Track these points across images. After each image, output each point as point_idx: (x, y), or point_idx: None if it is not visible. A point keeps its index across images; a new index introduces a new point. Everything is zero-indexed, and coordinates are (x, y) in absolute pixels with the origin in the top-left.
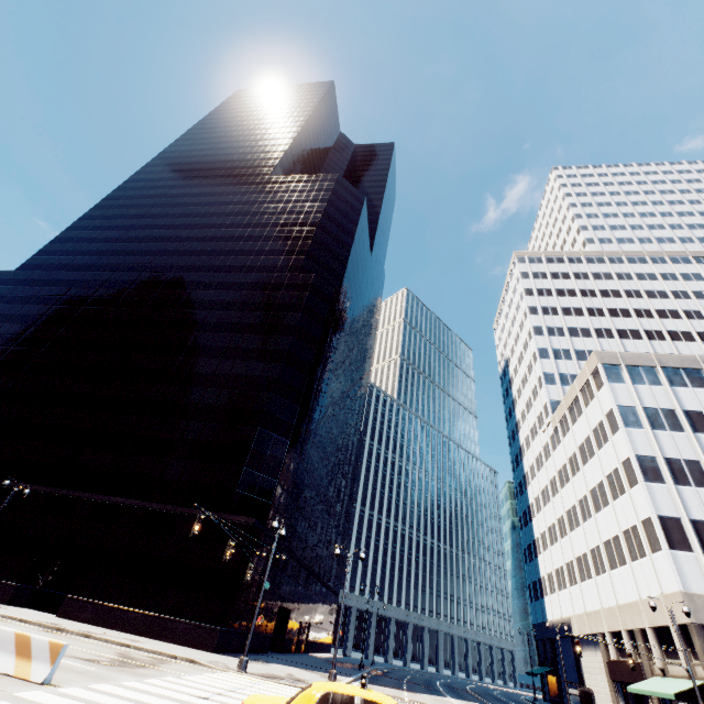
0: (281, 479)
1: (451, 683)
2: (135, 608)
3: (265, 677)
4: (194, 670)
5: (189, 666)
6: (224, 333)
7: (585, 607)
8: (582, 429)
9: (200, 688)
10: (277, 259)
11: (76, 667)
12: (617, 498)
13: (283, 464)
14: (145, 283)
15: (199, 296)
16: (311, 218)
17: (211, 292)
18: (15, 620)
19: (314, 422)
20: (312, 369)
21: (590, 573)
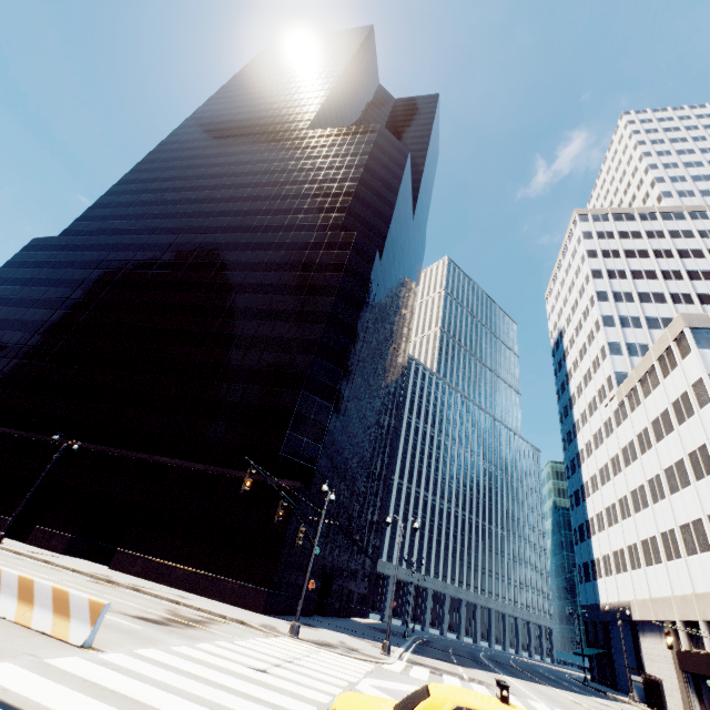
0: (325, 444)
1: (493, 657)
2: (183, 565)
3: (318, 644)
4: (245, 633)
5: (240, 628)
6: (264, 295)
7: (650, 593)
8: (657, 402)
9: (256, 656)
10: (316, 217)
11: (123, 625)
12: (702, 479)
13: (327, 430)
14: (182, 245)
15: (237, 257)
16: (352, 173)
17: (249, 253)
18: (69, 570)
19: (356, 389)
20: (356, 332)
21: (658, 558)
